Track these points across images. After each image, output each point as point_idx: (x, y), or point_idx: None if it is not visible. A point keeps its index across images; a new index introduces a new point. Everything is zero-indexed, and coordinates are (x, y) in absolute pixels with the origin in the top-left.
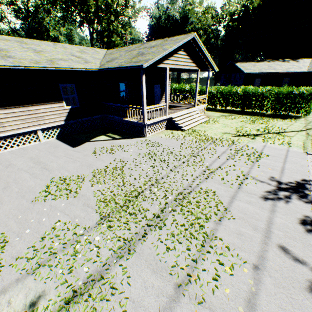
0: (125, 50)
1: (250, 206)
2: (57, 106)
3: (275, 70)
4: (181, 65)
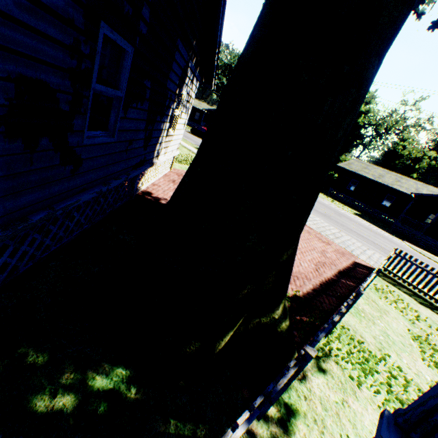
0: None
1: None
2: None
3: None
4: None
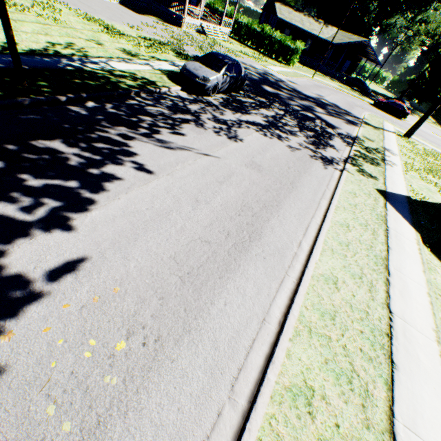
0: None
1: None
2: None
3: (302, 27)
4: None
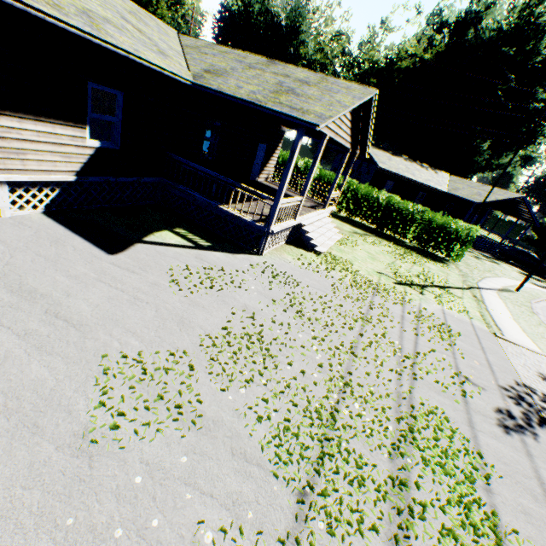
0: (233, 57)
1: (501, 445)
2: (69, 133)
3: (415, 178)
4: (339, 136)
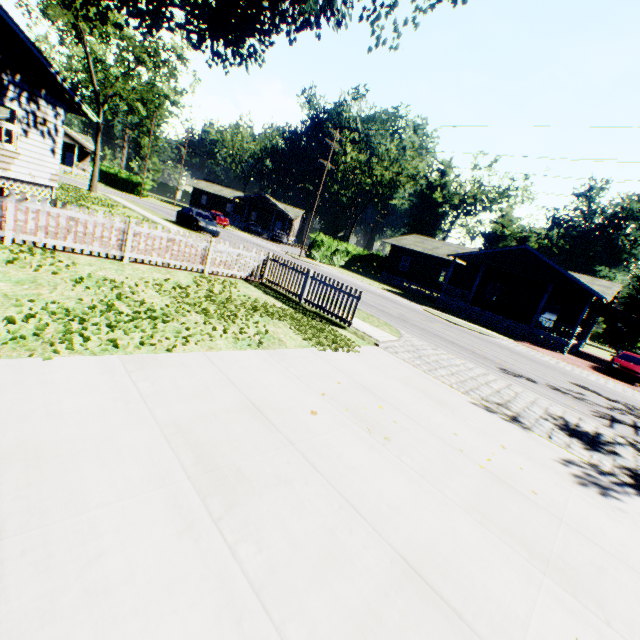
0: None
1: None
2: None
3: (215, 192)
4: None
